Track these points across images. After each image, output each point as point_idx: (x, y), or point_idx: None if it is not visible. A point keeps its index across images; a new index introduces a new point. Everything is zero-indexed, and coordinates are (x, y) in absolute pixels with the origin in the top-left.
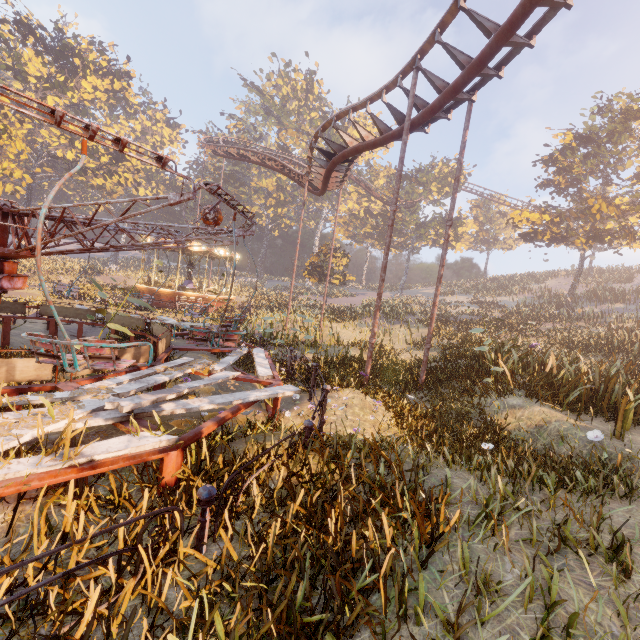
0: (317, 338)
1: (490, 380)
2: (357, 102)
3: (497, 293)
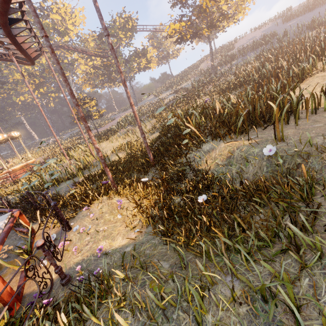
0: (90, 160)
1: (186, 141)
2: None
3: (181, 83)
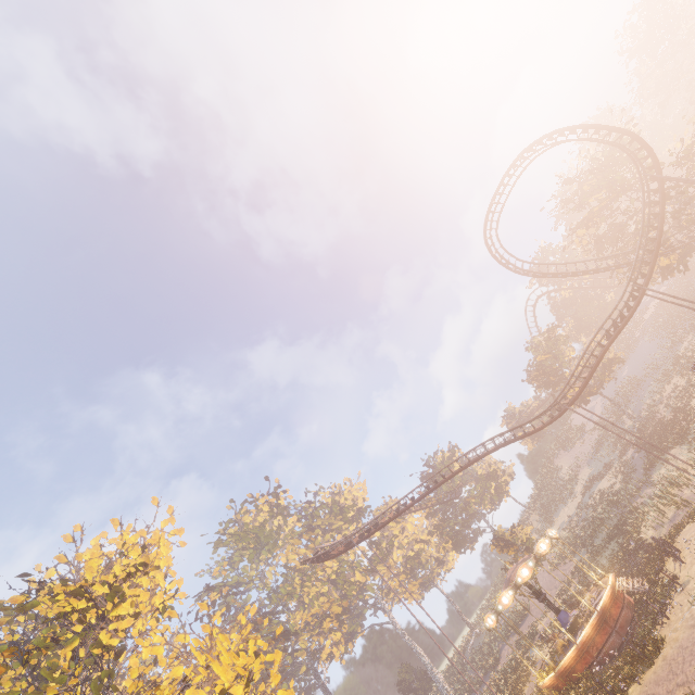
0: None
1: None
2: (609, 314)
3: (570, 485)
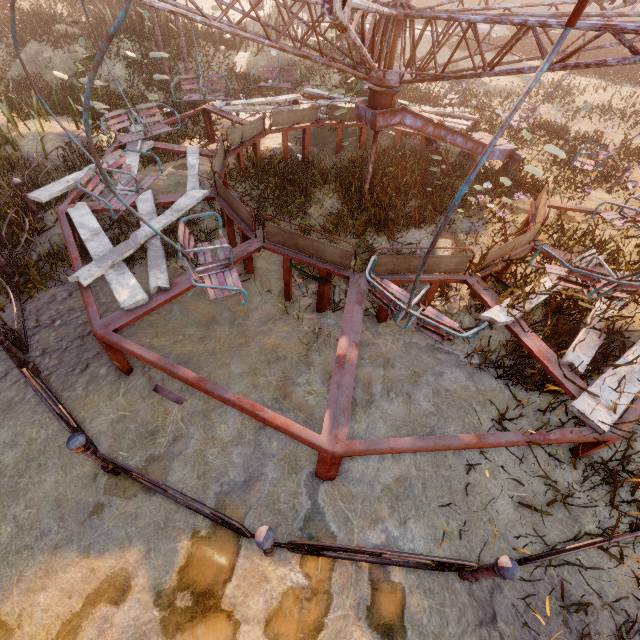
0: None
1: (224, 47)
2: None
3: None
